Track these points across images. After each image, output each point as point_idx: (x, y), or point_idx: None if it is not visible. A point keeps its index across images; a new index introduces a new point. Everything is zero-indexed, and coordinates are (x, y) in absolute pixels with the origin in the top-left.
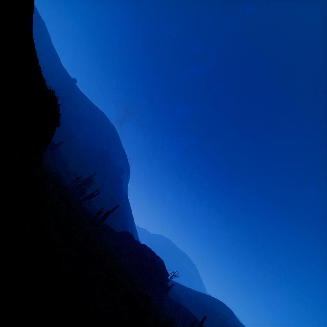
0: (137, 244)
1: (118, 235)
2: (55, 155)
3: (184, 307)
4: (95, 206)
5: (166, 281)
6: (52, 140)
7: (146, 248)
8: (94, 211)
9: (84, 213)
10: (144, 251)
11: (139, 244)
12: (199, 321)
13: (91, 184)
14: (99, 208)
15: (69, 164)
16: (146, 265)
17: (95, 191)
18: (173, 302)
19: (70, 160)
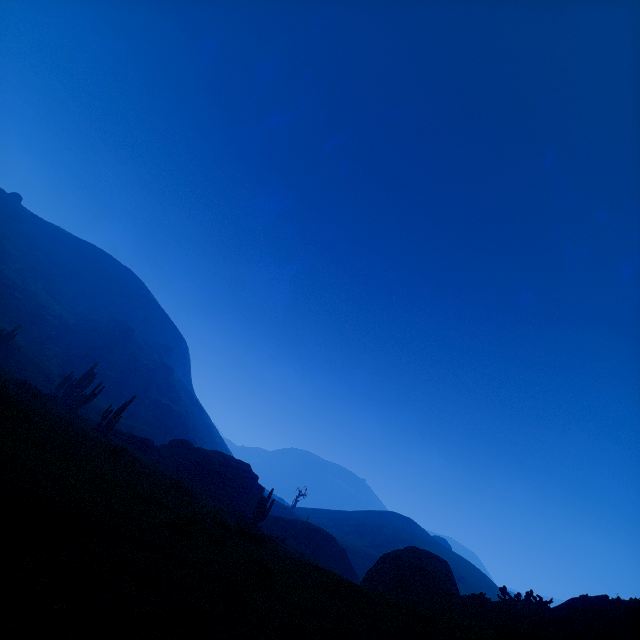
0: (197, 452)
1: (163, 448)
2: (15, 352)
3: (301, 522)
4: (123, 421)
5: (260, 490)
6: (1, 327)
7: (214, 453)
8: (120, 428)
9: (83, 421)
10: (208, 455)
11: (201, 451)
12: (324, 531)
13: (91, 381)
14: (133, 425)
15: (50, 364)
16: (213, 473)
17: (96, 388)
18: (283, 520)
19: (50, 355)
